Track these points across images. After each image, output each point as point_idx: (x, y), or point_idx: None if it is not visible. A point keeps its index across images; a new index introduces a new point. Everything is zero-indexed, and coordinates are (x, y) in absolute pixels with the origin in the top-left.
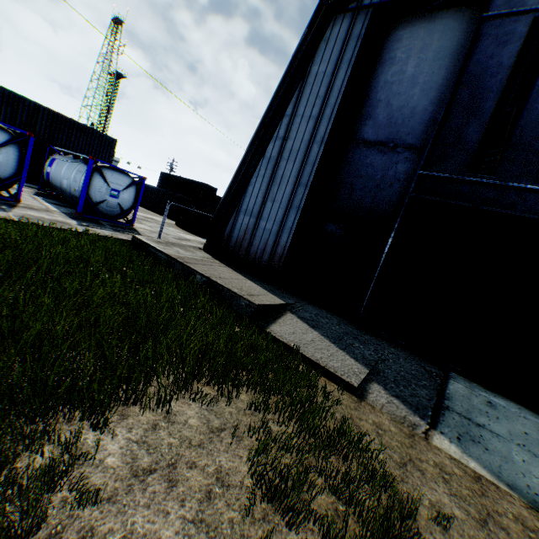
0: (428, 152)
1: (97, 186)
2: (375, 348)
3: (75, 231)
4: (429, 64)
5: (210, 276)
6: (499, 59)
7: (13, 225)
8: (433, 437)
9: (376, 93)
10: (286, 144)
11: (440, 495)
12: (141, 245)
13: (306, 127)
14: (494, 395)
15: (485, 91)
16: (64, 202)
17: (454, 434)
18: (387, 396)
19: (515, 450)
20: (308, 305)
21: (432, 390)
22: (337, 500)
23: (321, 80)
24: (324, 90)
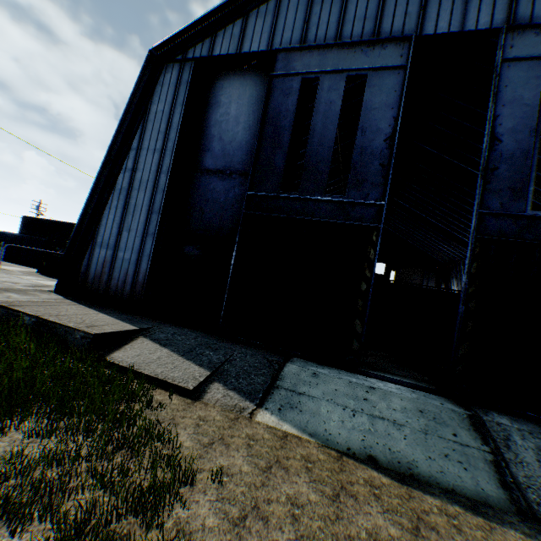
0: (252, 176)
1: None
2: (225, 352)
3: None
4: (245, 108)
5: (41, 315)
6: (287, 106)
7: None
8: (257, 414)
9: (210, 130)
10: (136, 175)
11: (235, 459)
12: None
13: (153, 159)
14: (324, 367)
15: (282, 129)
16: None
17: (277, 407)
18: (225, 391)
19: (325, 405)
20: (169, 327)
21: (269, 375)
22: (103, 493)
23: (160, 117)
24: (165, 126)
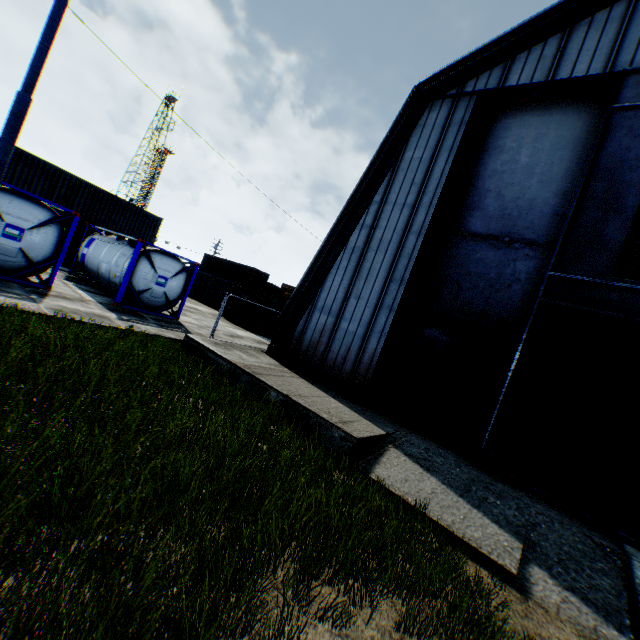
0: (558, 251)
1: (142, 272)
2: (516, 504)
3: (116, 327)
4: (546, 153)
5: (288, 394)
6: (638, 151)
7: (47, 321)
8: None
9: (484, 182)
10: (375, 233)
11: None
12: (196, 348)
13: (400, 215)
14: None
15: (624, 185)
16: (98, 289)
17: None
18: (558, 588)
19: None
20: (411, 434)
21: (615, 577)
22: None
23: (417, 166)
24: (421, 176)
